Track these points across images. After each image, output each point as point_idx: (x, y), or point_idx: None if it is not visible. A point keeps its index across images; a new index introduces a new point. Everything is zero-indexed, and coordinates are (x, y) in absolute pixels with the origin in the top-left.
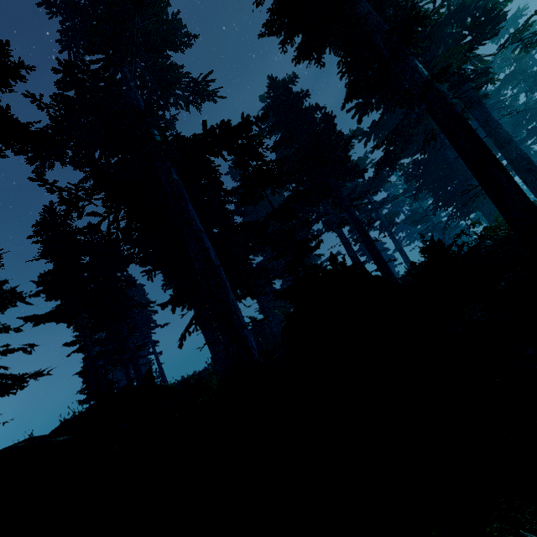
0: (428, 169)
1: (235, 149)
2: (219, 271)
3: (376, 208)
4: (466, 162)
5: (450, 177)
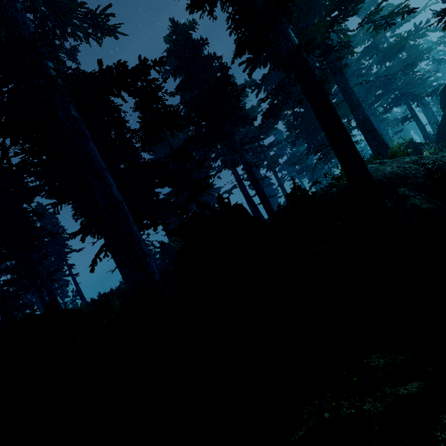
0: (304, 121)
1: (135, 91)
2: (122, 206)
3: (264, 151)
4: (322, 125)
5: (320, 129)
